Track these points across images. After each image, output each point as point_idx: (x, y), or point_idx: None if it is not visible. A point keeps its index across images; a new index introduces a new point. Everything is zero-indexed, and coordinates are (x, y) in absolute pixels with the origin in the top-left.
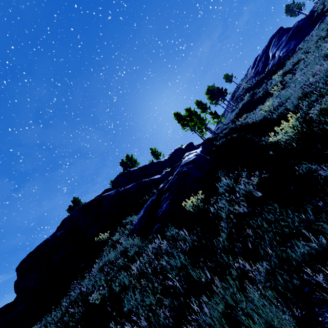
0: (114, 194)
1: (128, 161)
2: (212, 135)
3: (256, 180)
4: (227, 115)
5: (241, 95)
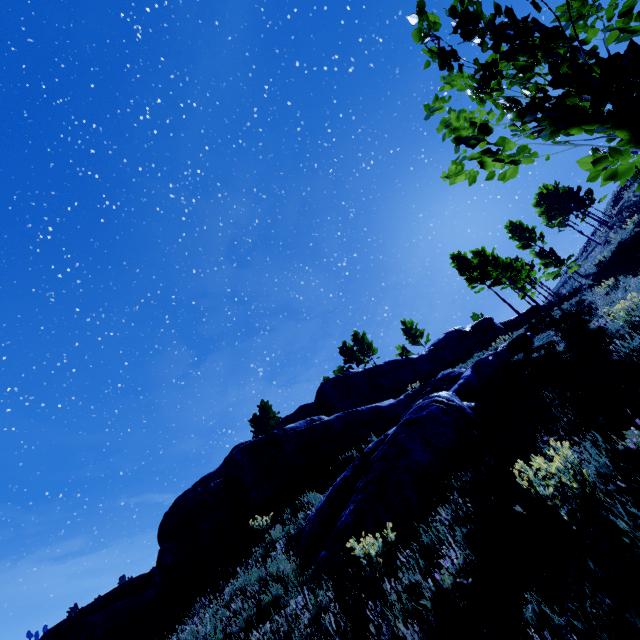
0: (302, 430)
1: (356, 344)
2: (551, 294)
3: (446, 583)
4: (594, 250)
5: (632, 205)
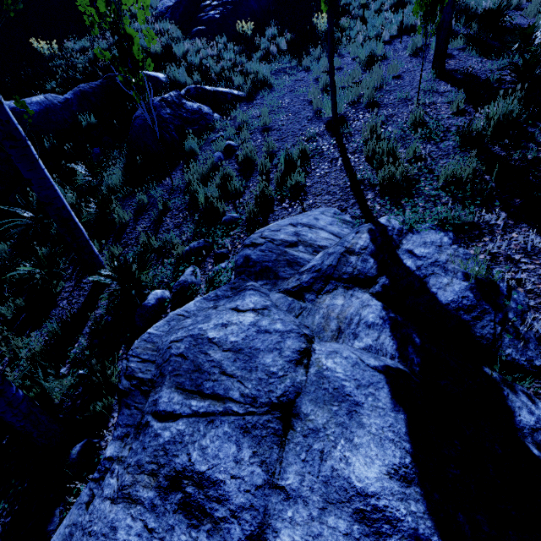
0: None
1: None
2: None
3: (289, 37)
4: None
5: None
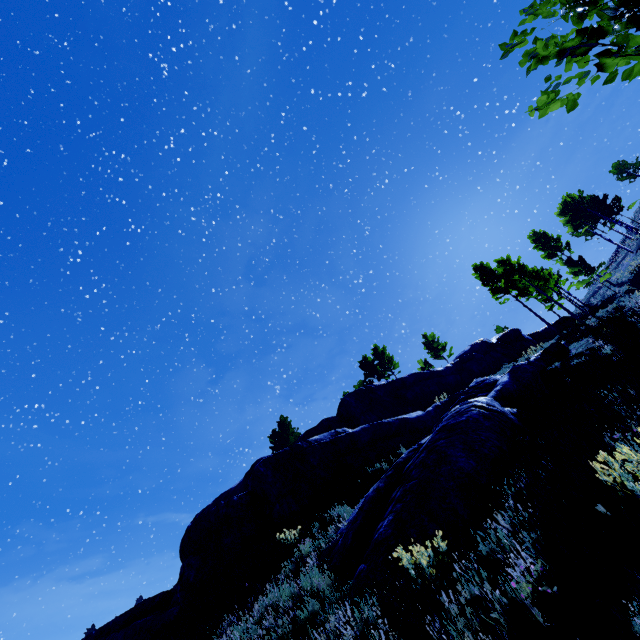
0: (327, 442)
1: (376, 358)
2: (581, 306)
3: (524, 592)
4: (625, 258)
5: None
